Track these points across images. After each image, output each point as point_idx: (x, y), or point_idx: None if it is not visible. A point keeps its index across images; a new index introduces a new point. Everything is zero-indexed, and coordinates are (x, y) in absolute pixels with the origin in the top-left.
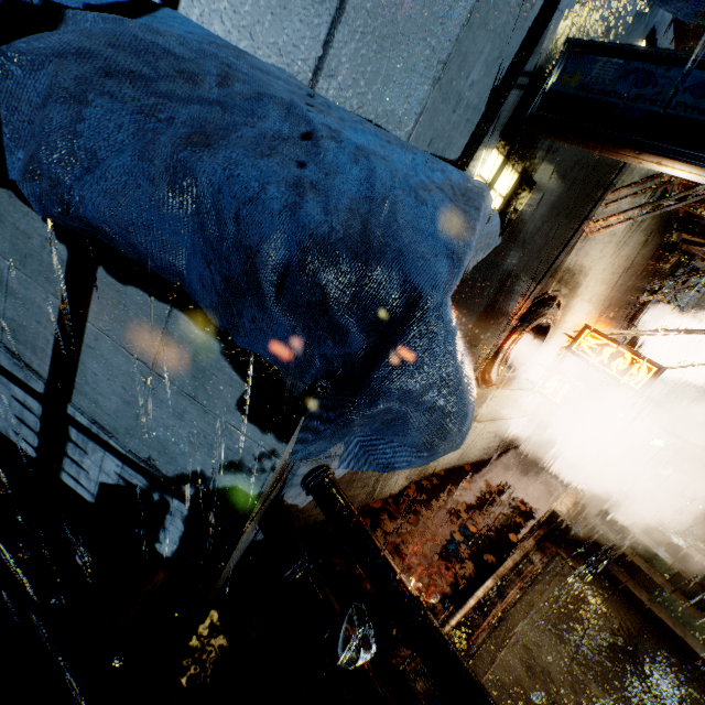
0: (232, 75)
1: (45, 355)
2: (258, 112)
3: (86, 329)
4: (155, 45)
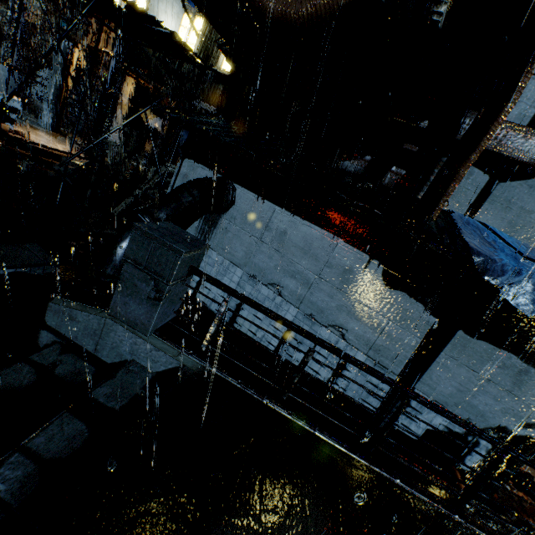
0: None
1: (401, 363)
2: None
3: (439, 355)
4: None
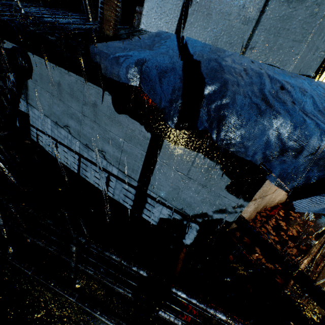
0: (245, 68)
1: (137, 172)
2: (262, 82)
3: (157, 162)
4: (228, 66)
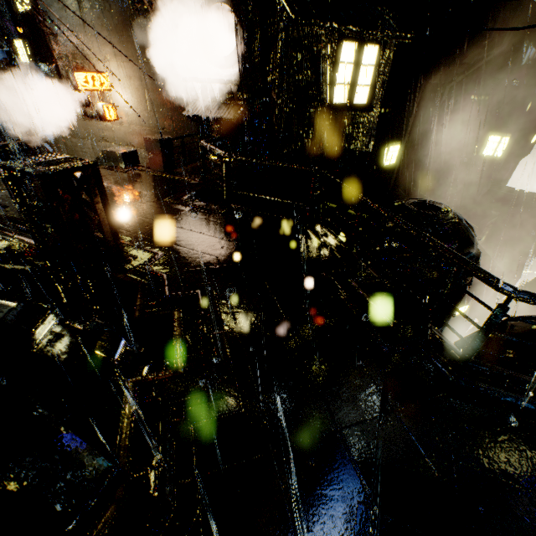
0: None
1: None
2: None
3: None
4: None
